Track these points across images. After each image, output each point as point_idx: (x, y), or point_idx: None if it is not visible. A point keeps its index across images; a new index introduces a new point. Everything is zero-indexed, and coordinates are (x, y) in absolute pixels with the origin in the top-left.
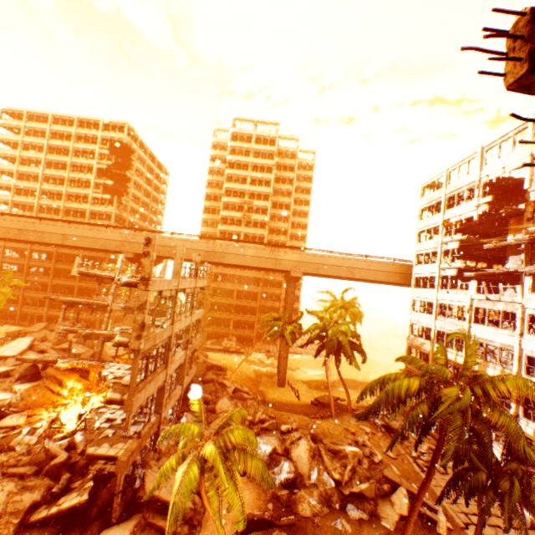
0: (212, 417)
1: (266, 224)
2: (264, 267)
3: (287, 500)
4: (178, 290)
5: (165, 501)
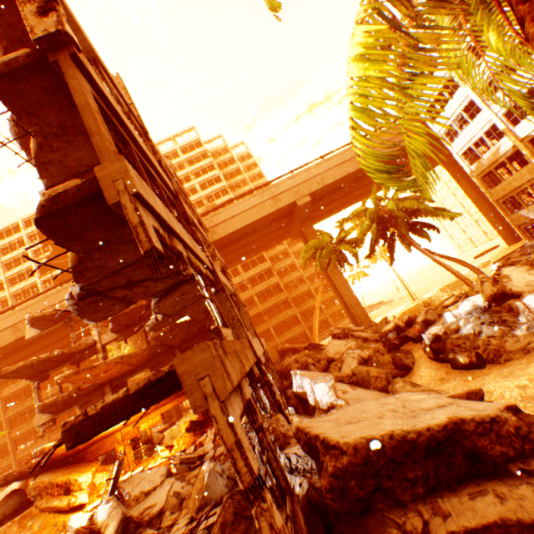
0: (336, 365)
1: None
2: (265, 214)
3: None
4: (146, 130)
5: (428, 438)
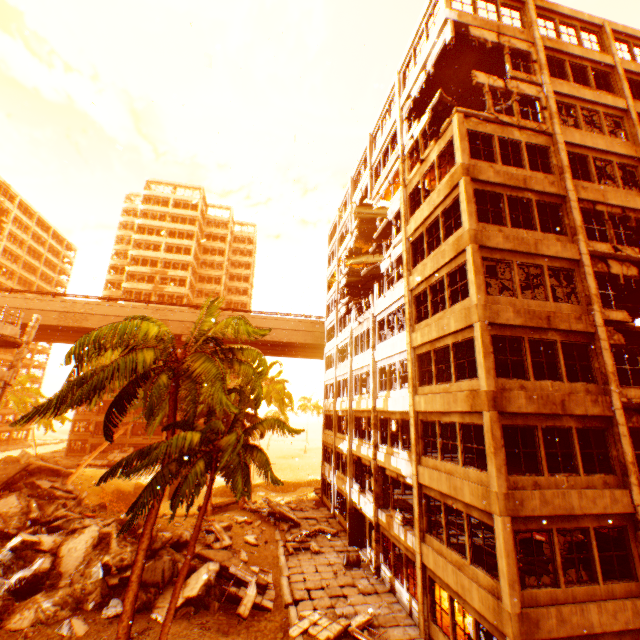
0: None
1: (184, 297)
2: None
3: (2, 611)
4: None
5: None
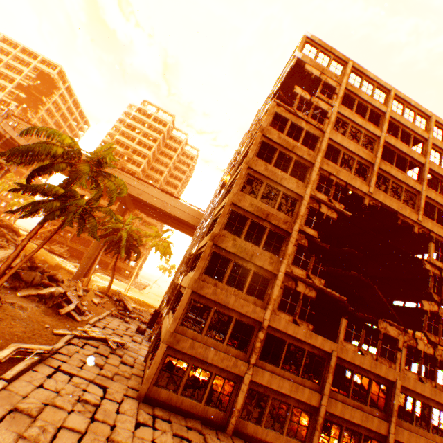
0: None
1: (136, 174)
2: None
3: None
4: None
5: None
